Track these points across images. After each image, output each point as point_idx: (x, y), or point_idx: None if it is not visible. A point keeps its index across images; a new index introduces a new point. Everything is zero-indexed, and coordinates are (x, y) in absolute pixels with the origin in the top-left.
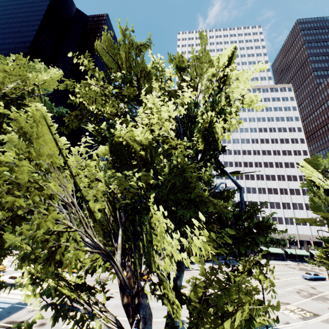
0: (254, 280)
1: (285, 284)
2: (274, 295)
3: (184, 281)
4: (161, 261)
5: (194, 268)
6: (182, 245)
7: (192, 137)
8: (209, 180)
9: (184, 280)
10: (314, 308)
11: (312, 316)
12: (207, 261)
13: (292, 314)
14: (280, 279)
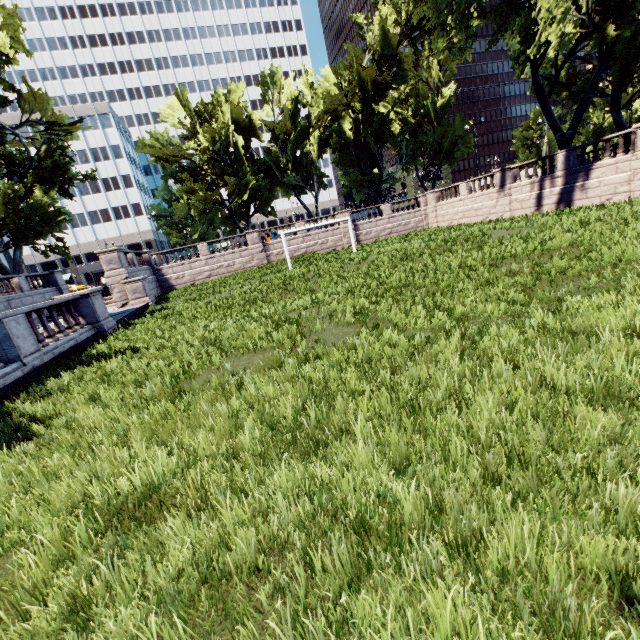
0: None
1: None
2: None
3: None
4: None
5: None
6: None
7: None
8: (3, 134)
9: None
10: None
11: None
12: None
13: None
14: None
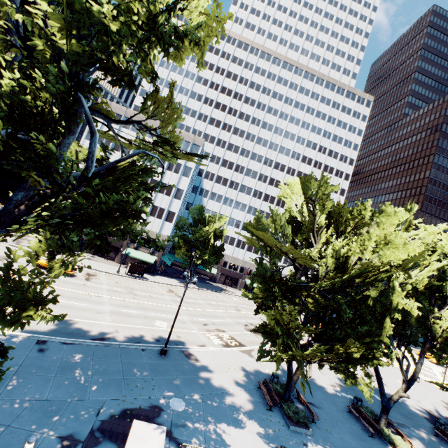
0: (210, 306)
1: (240, 316)
2: (217, 322)
3: (121, 288)
4: (112, 263)
5: (150, 279)
6: (7, 205)
7: (88, 39)
8: (78, 116)
9: (122, 287)
10: (247, 340)
11: (236, 346)
12: (175, 277)
13: (217, 340)
14: (240, 311)
